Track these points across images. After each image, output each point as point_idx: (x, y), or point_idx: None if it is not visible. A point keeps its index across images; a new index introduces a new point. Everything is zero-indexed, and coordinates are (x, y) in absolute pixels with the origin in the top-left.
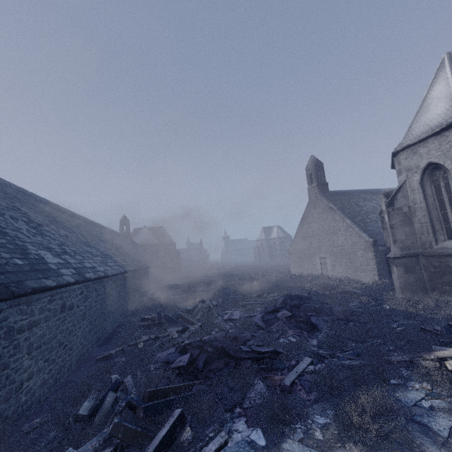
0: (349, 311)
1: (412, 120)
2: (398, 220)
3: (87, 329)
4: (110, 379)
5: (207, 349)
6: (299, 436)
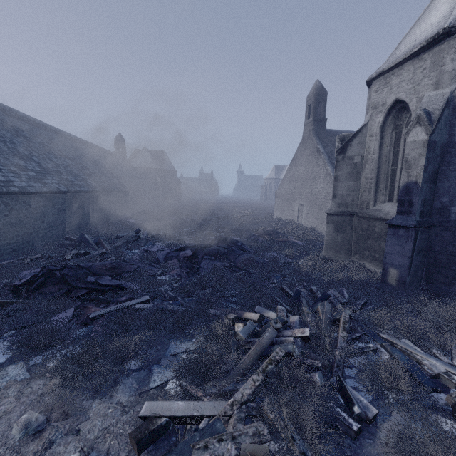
0: (251, 260)
1: (407, 32)
2: (345, 172)
3: None
4: None
5: (57, 274)
6: (37, 361)
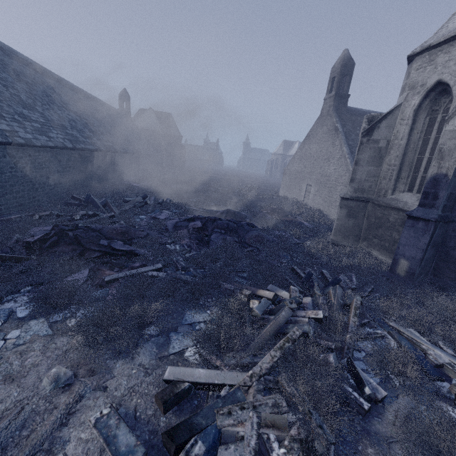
0: (260, 237)
1: None
2: (368, 156)
3: None
4: None
5: (69, 234)
6: (57, 318)
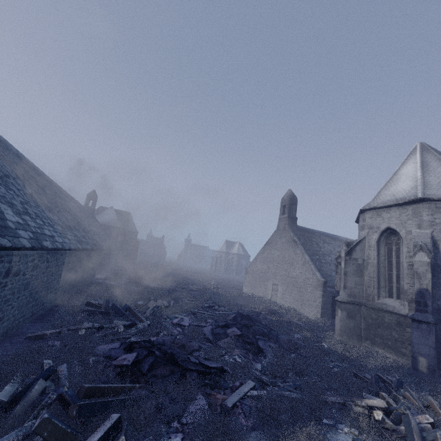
0: (293, 342)
1: (382, 187)
2: (352, 269)
3: (25, 301)
4: (41, 364)
5: (155, 352)
6: None
